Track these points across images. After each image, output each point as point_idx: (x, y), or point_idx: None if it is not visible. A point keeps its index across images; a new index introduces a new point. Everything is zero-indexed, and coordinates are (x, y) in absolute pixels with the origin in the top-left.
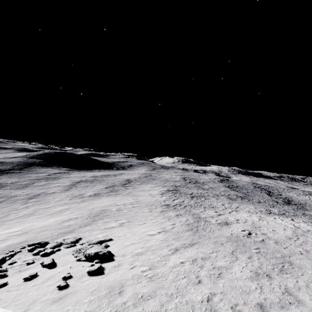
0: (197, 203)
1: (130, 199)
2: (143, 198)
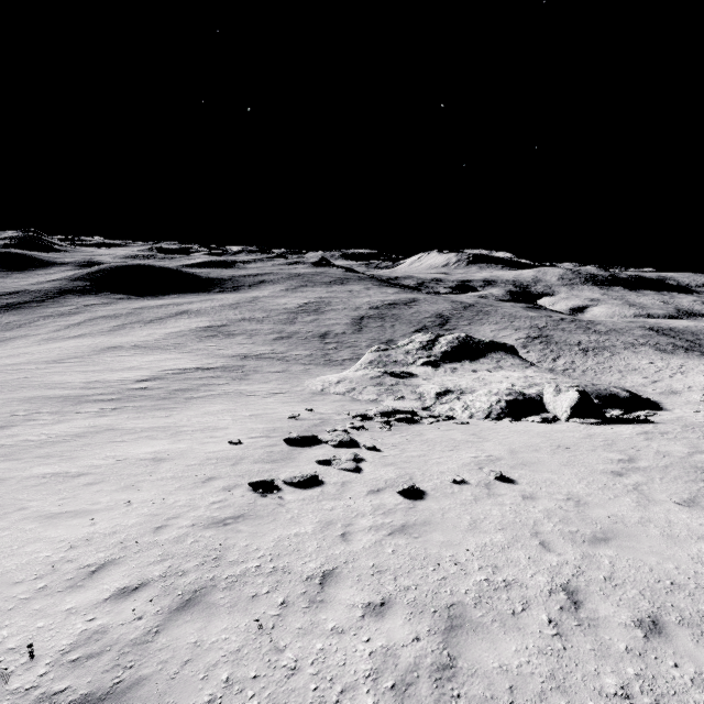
0: (176, 344)
1: (101, 340)
2: (119, 339)
